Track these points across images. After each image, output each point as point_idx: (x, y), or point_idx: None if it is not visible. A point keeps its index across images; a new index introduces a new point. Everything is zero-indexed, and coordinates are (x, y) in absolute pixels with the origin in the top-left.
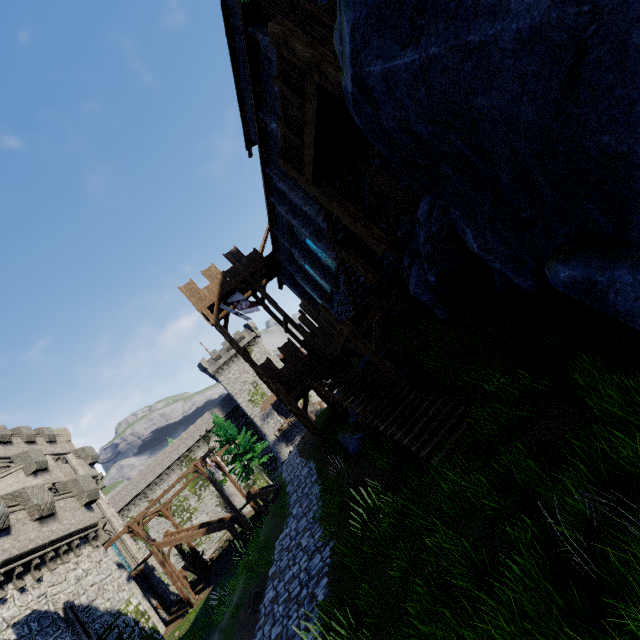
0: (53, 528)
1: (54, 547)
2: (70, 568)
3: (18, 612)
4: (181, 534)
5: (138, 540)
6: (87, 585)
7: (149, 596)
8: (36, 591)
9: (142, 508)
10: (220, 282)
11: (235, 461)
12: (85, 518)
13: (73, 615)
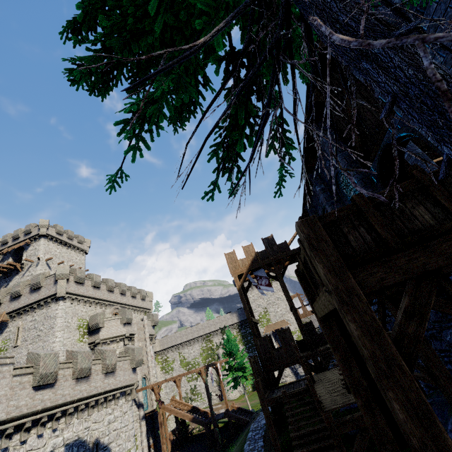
0: (110, 381)
1: (105, 395)
2: (108, 412)
3: (72, 436)
4: (179, 406)
5: (166, 373)
6: (112, 429)
7: (150, 435)
8: (86, 423)
9: (174, 355)
10: (252, 259)
11: (230, 370)
12: (129, 378)
13: (96, 451)
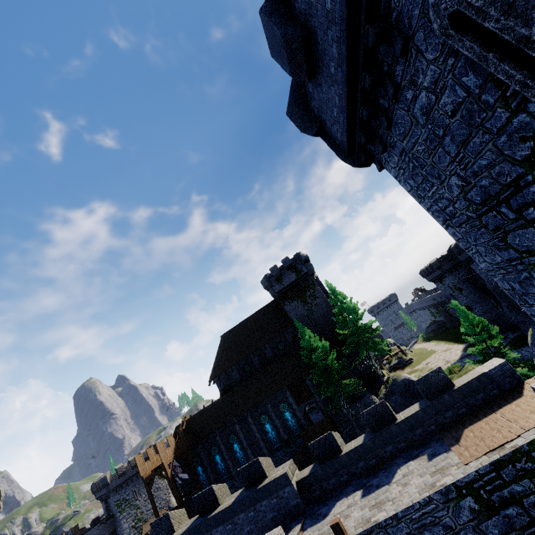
0: None
1: None
2: None
3: None
4: None
5: None
6: None
7: None
8: None
9: None
10: (174, 448)
11: None
12: None
13: None
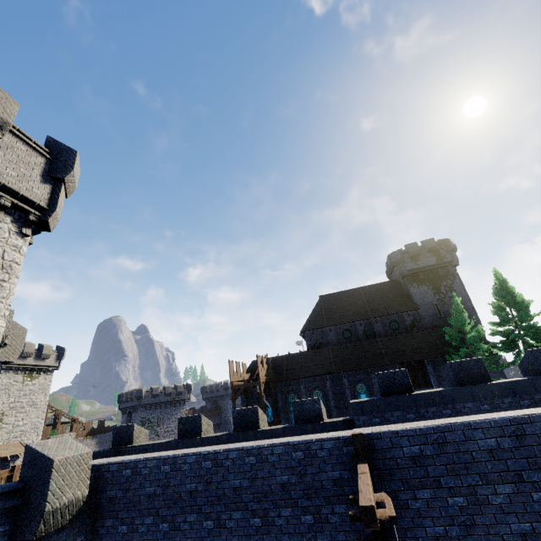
0: None
1: None
2: None
3: None
4: None
5: None
6: None
7: None
8: None
9: None
10: (266, 372)
11: None
12: None
13: None
